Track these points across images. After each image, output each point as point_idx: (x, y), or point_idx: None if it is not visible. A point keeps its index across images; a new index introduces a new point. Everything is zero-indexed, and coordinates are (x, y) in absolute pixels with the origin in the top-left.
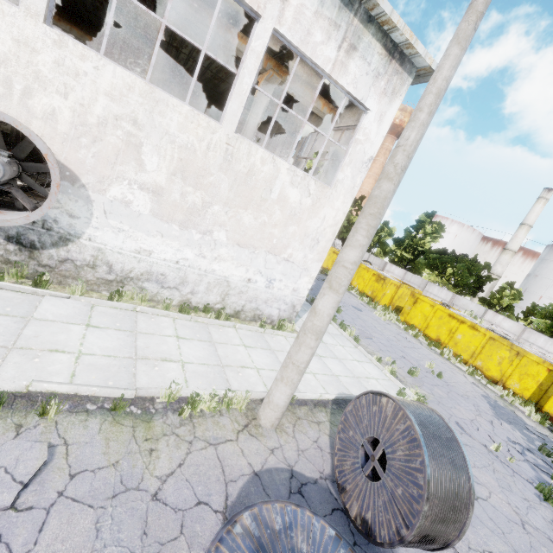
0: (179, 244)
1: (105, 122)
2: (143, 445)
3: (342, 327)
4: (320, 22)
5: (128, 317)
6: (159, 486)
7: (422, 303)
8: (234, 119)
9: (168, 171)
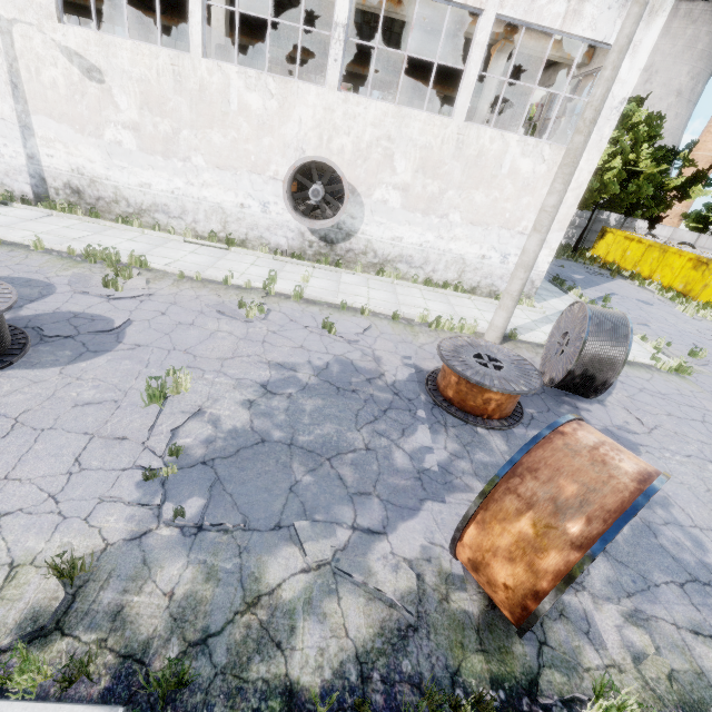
0: (422, 230)
1: (371, 145)
2: (411, 333)
3: None
4: None
5: (389, 286)
6: (421, 345)
7: None
8: (463, 111)
9: (412, 170)
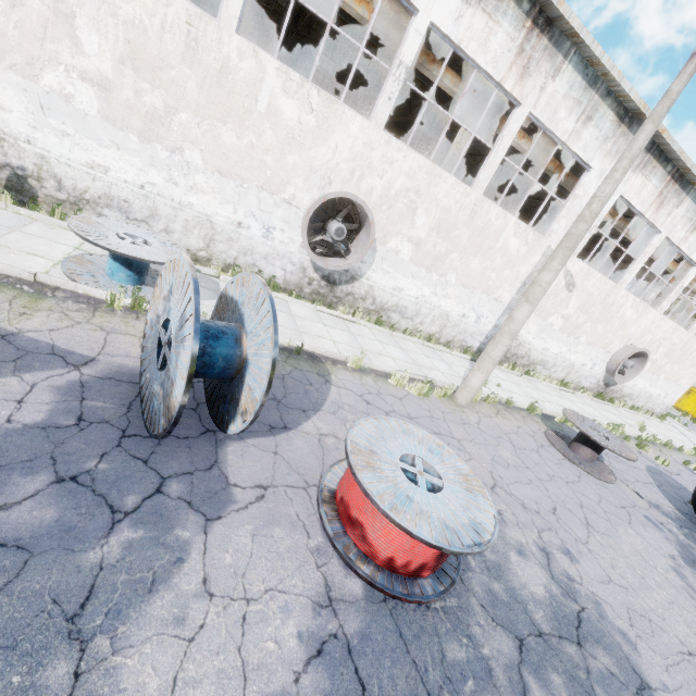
0: (646, 381)
1: (656, 340)
2: None
3: (670, 417)
4: None
5: (634, 416)
6: None
7: (695, 395)
8: (695, 330)
9: (662, 353)
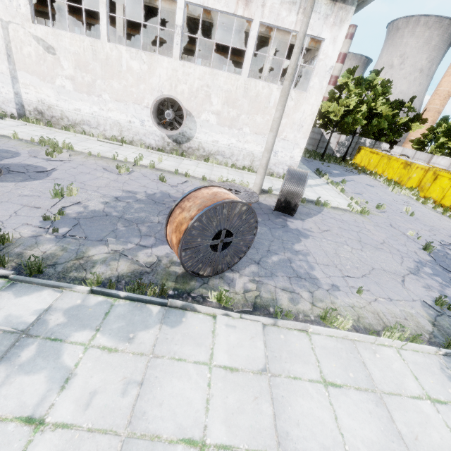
0: (229, 137)
1: (198, 89)
2: None
3: (335, 186)
4: (284, 6)
5: (210, 167)
6: None
7: (441, 179)
8: (246, 72)
9: (221, 103)
